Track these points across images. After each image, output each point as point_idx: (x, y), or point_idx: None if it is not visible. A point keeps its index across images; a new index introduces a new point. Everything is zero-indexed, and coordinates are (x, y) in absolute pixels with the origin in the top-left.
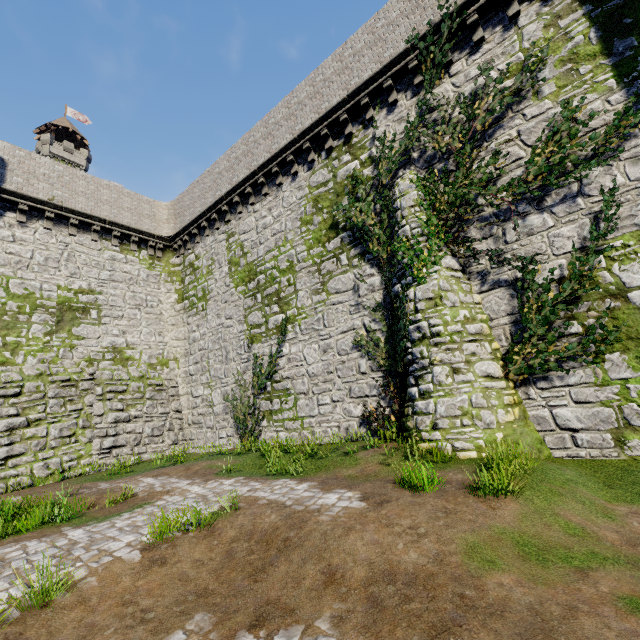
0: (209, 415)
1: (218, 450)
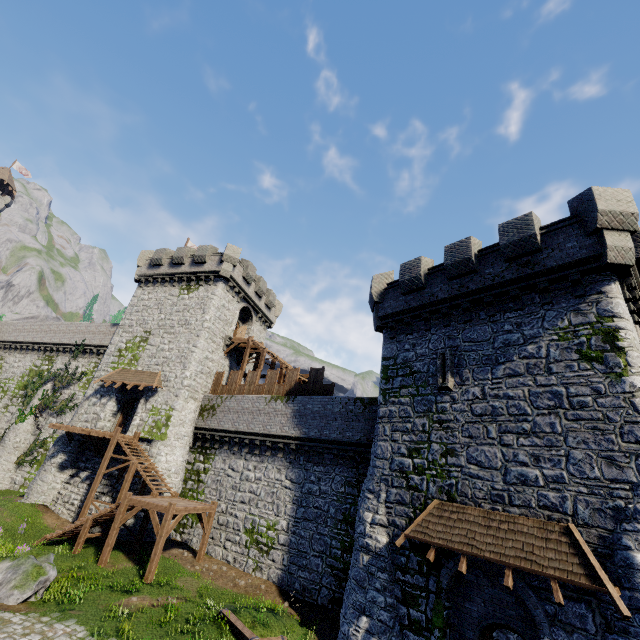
0: None
1: None
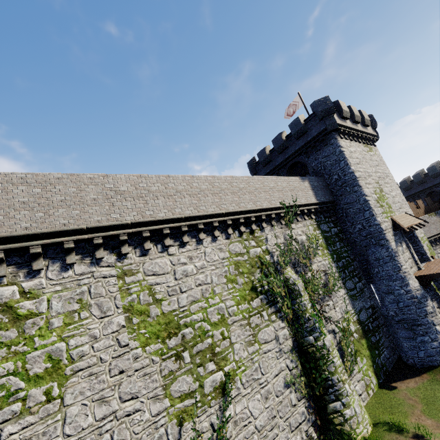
0: None
1: None
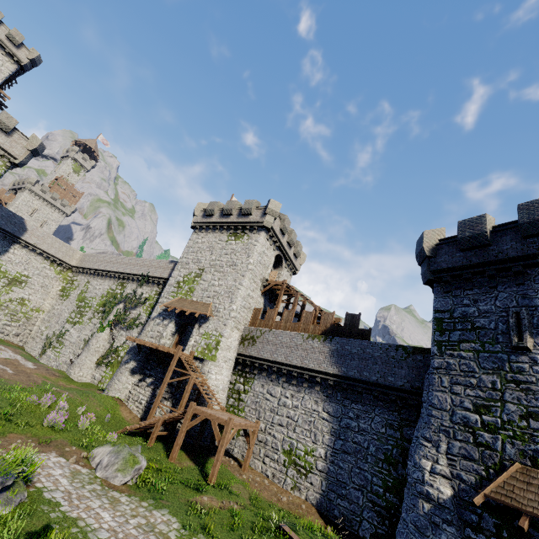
0: (39, 338)
1: (33, 351)
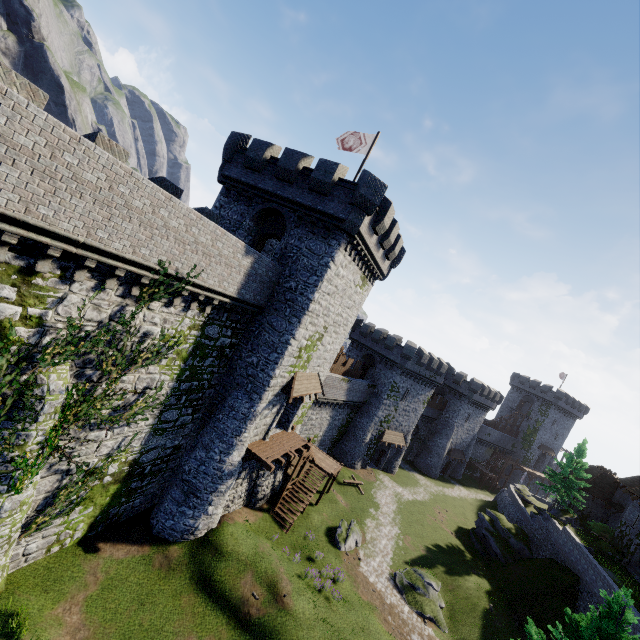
0: None
1: None
